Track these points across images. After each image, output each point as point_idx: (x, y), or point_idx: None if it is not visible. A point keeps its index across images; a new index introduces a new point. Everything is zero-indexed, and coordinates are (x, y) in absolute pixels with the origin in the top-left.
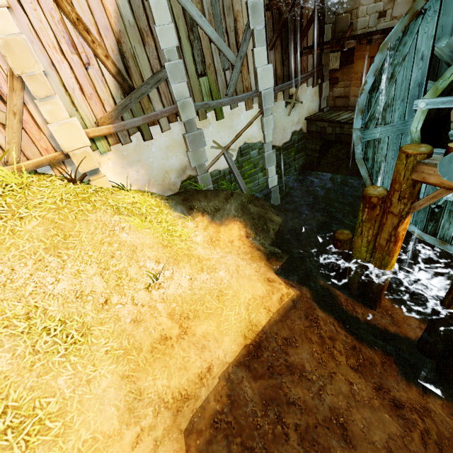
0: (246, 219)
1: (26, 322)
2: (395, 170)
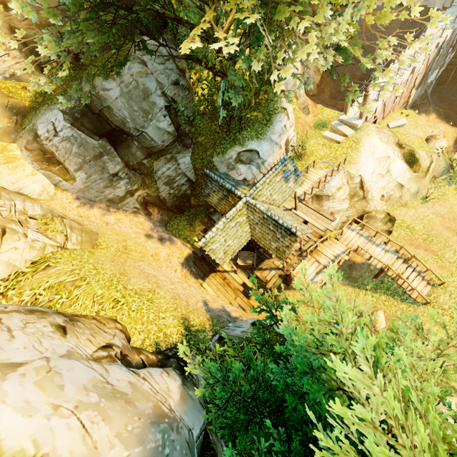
0: (436, 112)
1: None
2: None
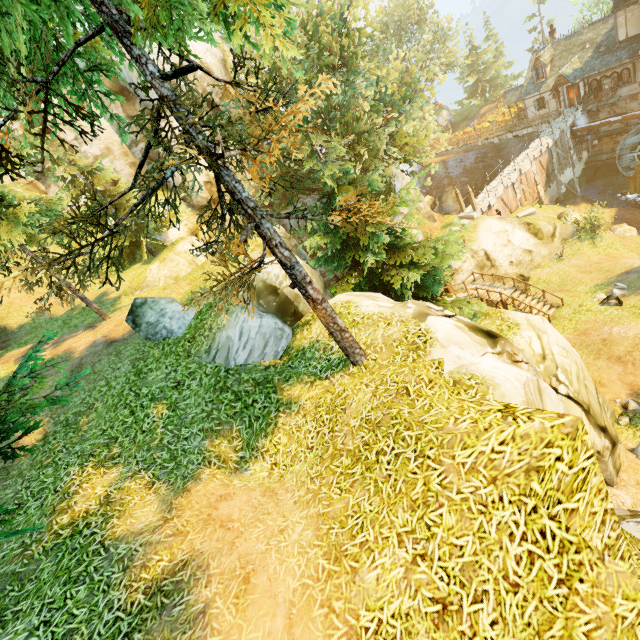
0: (585, 201)
1: None
2: (635, 169)
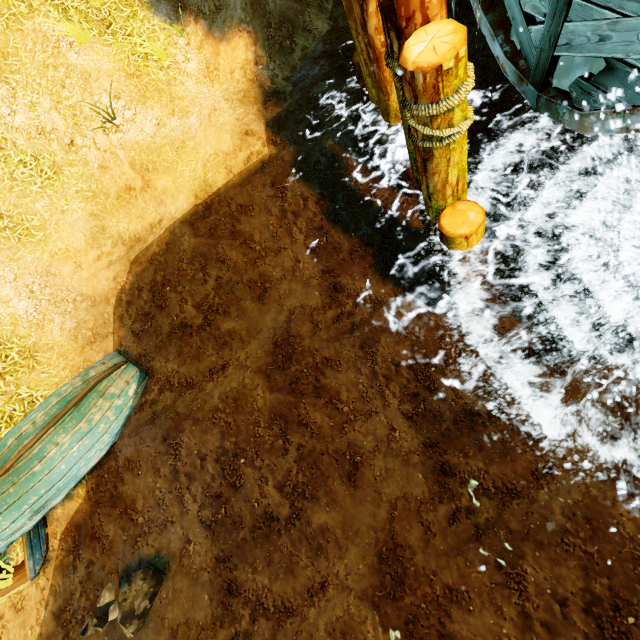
0: (257, 26)
1: (0, 152)
2: None
